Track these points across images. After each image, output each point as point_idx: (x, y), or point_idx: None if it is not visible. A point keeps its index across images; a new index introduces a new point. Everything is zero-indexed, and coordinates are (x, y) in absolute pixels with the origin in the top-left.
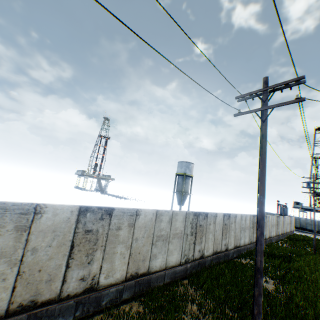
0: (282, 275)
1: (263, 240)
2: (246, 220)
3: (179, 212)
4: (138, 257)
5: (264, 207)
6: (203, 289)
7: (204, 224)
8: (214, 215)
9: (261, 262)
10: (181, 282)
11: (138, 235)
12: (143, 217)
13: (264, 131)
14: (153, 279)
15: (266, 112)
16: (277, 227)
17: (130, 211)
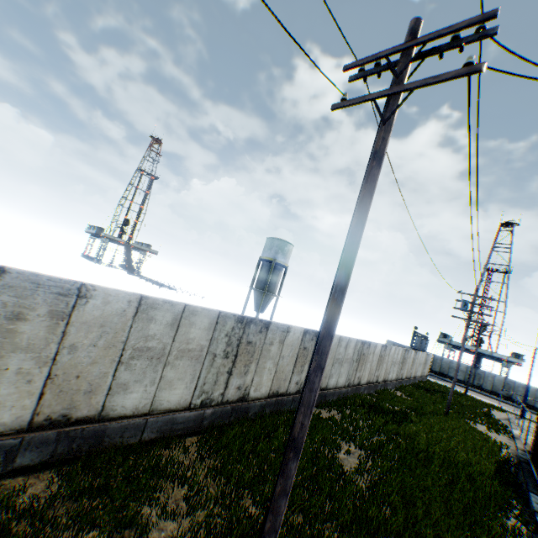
0: (380, 444)
1: (320, 382)
2: (348, 347)
3: (202, 310)
4: (75, 385)
5: (340, 312)
6: (217, 459)
7: (258, 341)
8: (284, 329)
9: (304, 428)
10: (183, 440)
11: (79, 339)
12: (100, 304)
13: (381, 143)
14: (113, 431)
15: (397, 102)
16: (401, 367)
17: (59, 284)
